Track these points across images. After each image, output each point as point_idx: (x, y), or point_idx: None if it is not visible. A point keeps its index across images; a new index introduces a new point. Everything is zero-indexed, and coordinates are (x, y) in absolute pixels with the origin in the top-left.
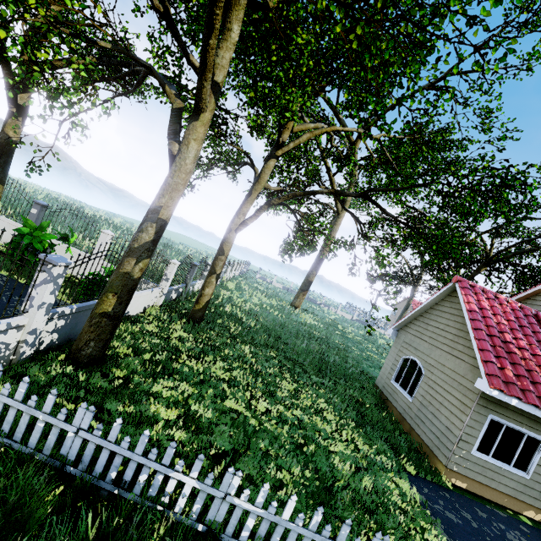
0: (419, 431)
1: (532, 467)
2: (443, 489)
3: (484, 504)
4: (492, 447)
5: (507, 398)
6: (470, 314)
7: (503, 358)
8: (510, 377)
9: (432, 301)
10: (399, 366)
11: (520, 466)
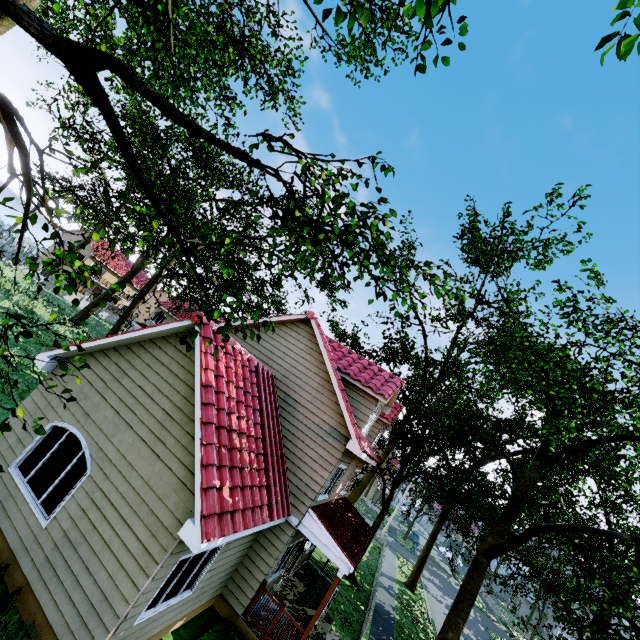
0: (45, 597)
1: (200, 579)
2: None
3: None
4: (165, 592)
5: (216, 541)
6: (205, 392)
7: (225, 468)
8: (226, 502)
9: (146, 335)
10: (40, 440)
11: (188, 586)
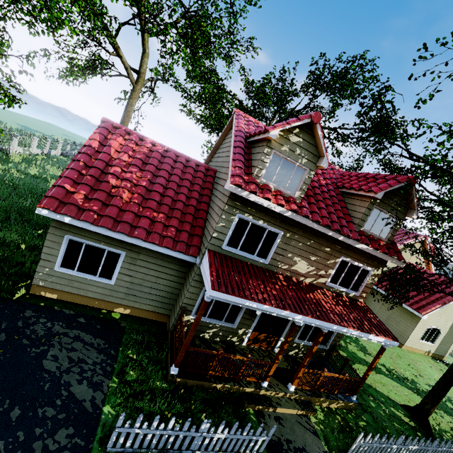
0: None
1: (115, 275)
2: (3, 300)
3: (75, 308)
4: (77, 263)
5: (59, 216)
6: (83, 148)
7: (84, 185)
8: (73, 199)
9: None
10: None
11: (106, 276)
